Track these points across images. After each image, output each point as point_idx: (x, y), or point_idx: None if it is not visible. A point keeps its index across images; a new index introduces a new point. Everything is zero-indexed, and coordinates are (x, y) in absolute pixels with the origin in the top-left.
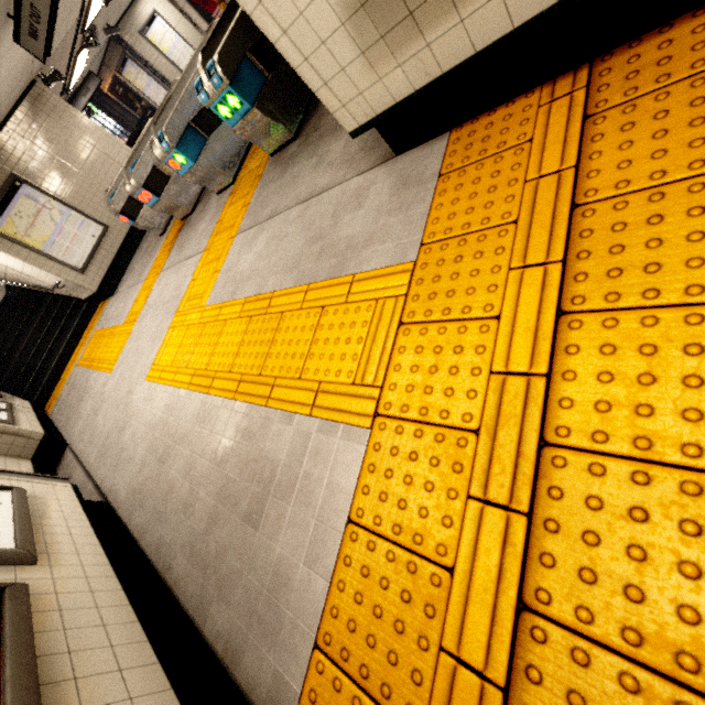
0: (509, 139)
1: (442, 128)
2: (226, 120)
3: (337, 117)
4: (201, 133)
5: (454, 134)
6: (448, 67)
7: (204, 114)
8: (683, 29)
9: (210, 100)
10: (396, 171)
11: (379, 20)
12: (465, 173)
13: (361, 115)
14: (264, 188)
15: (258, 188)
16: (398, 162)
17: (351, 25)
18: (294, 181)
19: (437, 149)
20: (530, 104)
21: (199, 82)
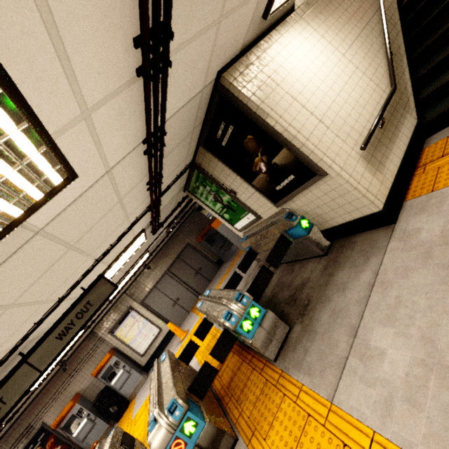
0: (431, 175)
1: (400, 203)
2: (247, 334)
3: (374, 203)
4: (193, 402)
5: (408, 199)
6: (395, 173)
7: (203, 370)
8: (424, 155)
9: (237, 320)
10: (406, 219)
11: (373, 166)
12: (438, 181)
13: (381, 199)
14: (306, 359)
15: (295, 372)
16: (400, 220)
17: (367, 169)
18: (336, 312)
19: (410, 202)
20: (417, 177)
21: (229, 311)
